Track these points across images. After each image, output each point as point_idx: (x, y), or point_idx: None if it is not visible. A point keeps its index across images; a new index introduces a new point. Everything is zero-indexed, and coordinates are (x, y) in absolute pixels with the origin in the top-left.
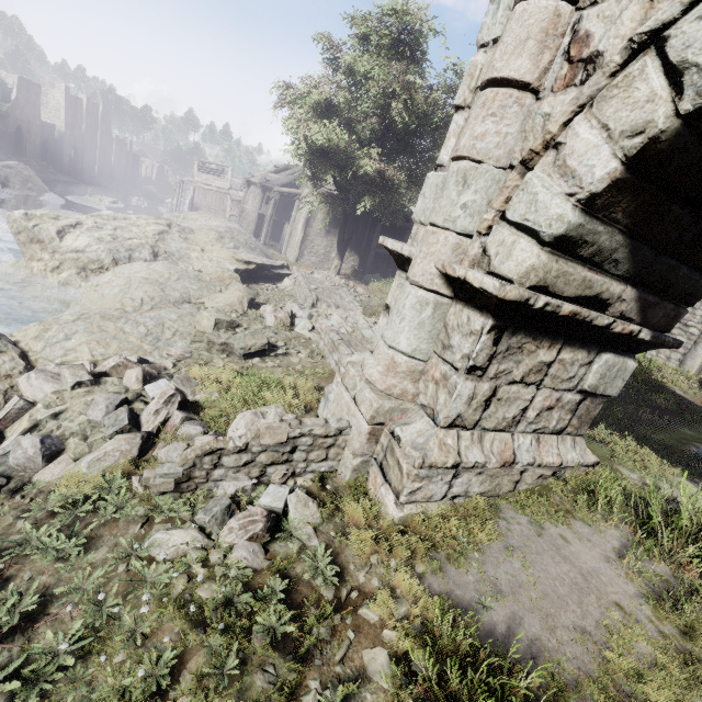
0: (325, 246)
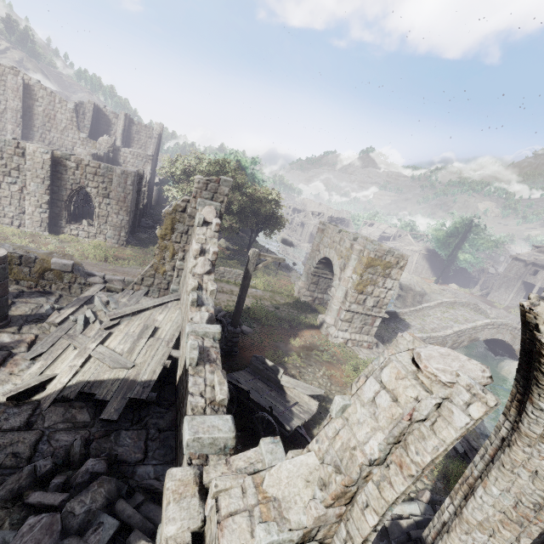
0: (421, 269)
